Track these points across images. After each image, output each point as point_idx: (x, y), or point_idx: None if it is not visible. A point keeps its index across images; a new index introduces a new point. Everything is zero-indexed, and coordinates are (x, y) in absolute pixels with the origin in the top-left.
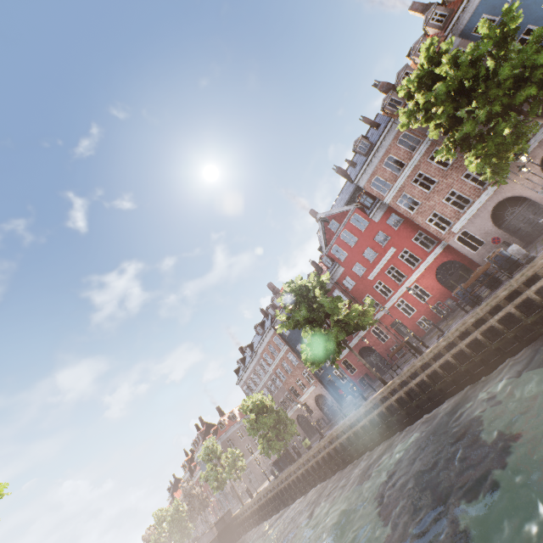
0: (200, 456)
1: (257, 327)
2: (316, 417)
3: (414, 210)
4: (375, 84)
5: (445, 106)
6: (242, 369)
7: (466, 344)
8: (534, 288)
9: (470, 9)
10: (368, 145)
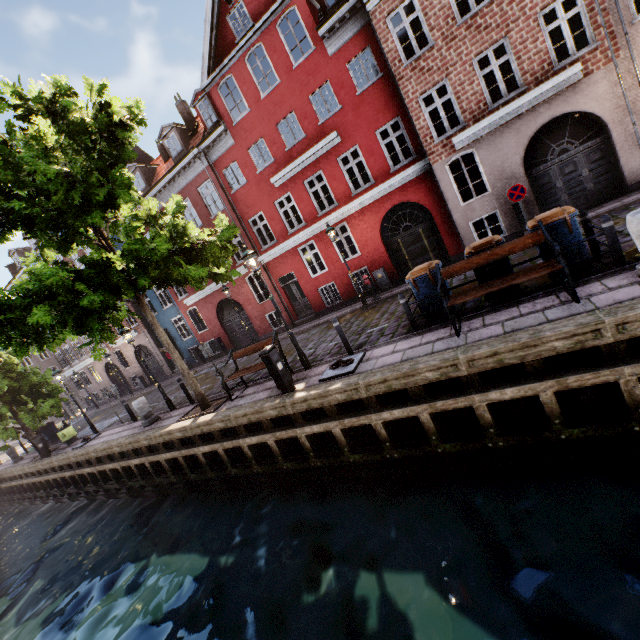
0: None
1: None
2: (133, 374)
3: (412, 58)
4: None
5: None
6: (19, 268)
7: (387, 419)
8: None
9: None
10: None
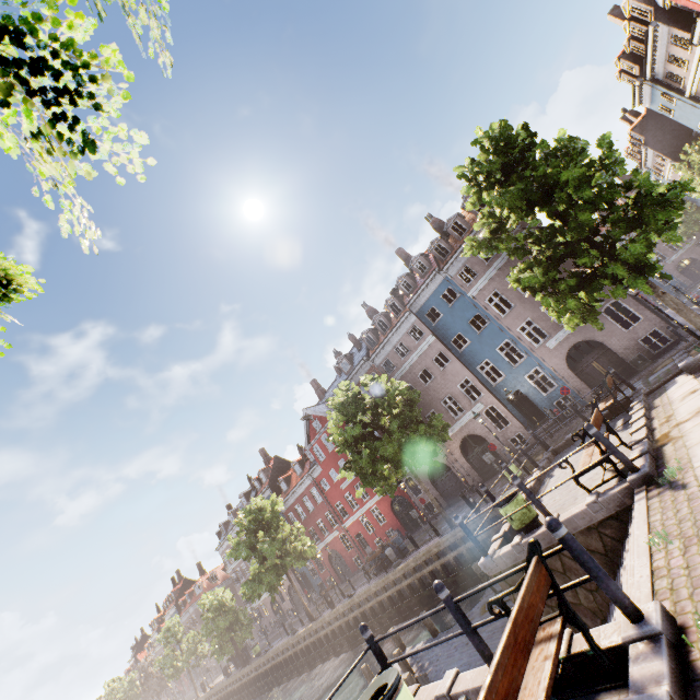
0: (158, 640)
1: (242, 496)
2: (288, 607)
3: None
4: (364, 304)
5: (342, 445)
6: (224, 535)
7: (353, 616)
8: (387, 594)
9: (425, 296)
10: (349, 366)
